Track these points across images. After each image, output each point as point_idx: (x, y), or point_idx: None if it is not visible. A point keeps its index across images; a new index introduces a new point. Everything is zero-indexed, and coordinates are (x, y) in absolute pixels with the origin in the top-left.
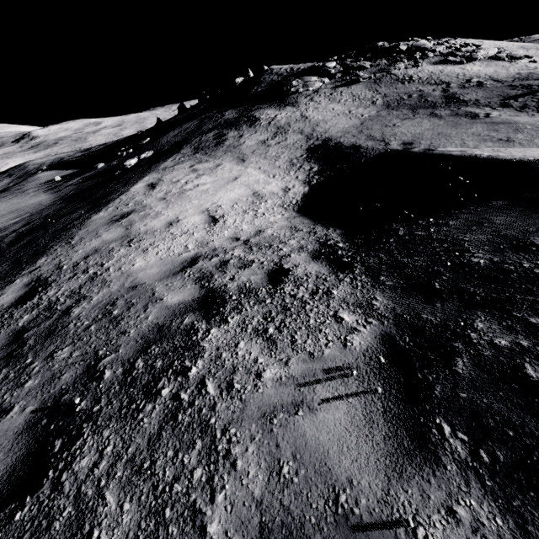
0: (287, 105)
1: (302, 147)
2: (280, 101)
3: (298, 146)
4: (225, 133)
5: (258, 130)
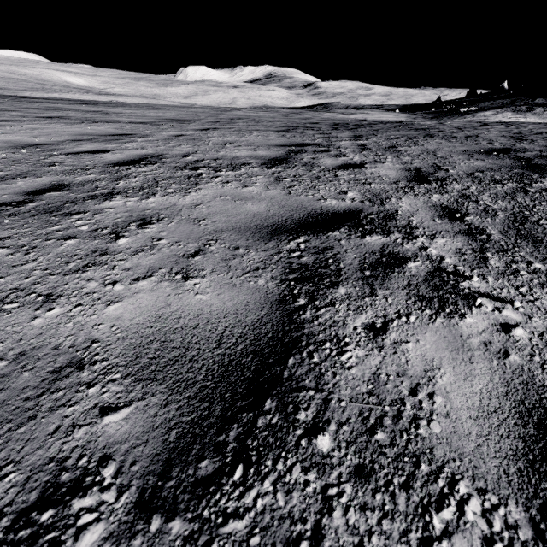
0: None
1: None
2: None
3: None
4: (534, 108)
5: None
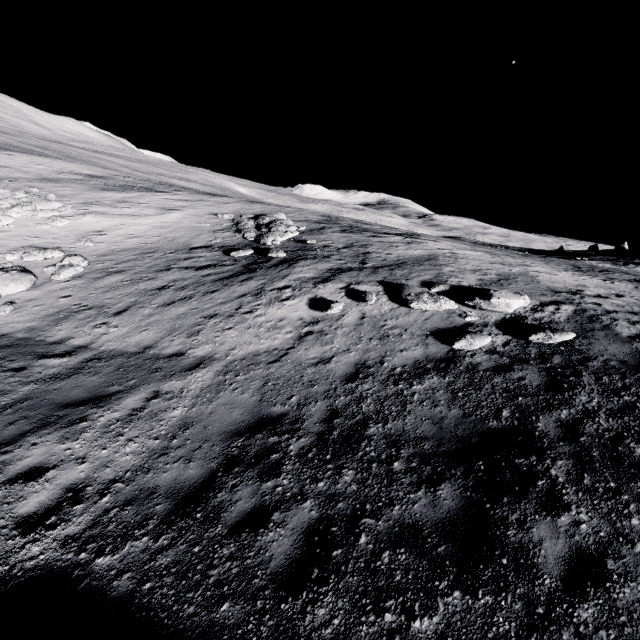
0: None
1: None
2: None
3: None
4: (629, 264)
5: None
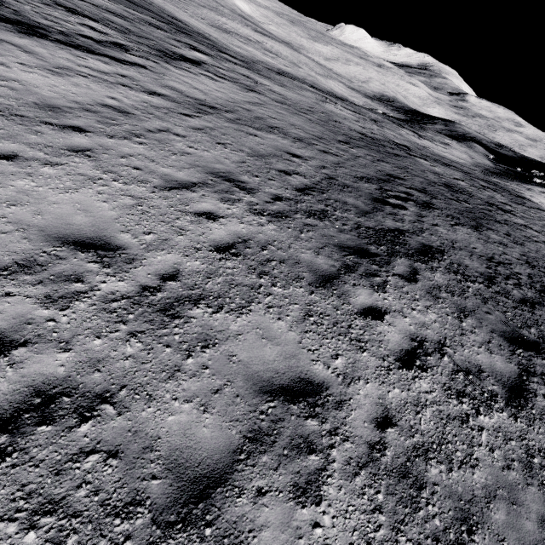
0: None
1: None
2: None
3: None
4: None
5: None
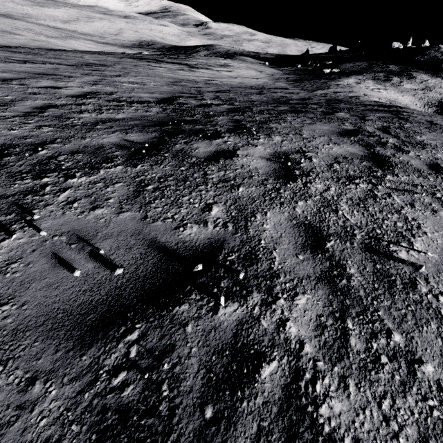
0: (438, 77)
1: (437, 100)
2: (434, 73)
3: (435, 99)
4: (391, 77)
5: (413, 83)
